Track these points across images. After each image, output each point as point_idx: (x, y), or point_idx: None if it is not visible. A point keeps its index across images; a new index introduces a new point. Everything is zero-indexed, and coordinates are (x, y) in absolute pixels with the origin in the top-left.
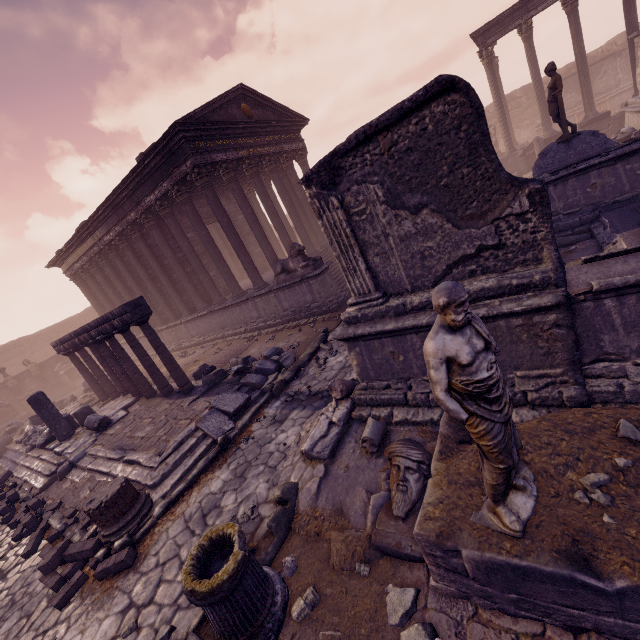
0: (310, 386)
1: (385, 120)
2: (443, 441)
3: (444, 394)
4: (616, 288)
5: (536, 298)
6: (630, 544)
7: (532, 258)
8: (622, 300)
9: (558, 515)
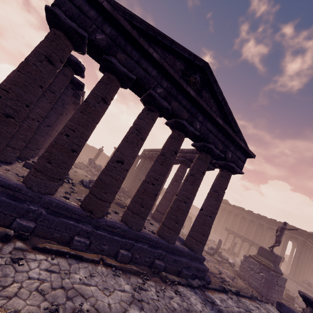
0: None
1: None
2: None
3: None
4: None
5: None
6: None
7: None
8: None
9: None
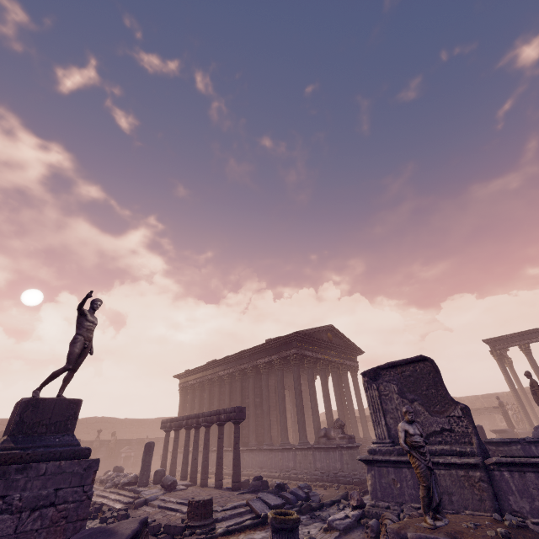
0: (330, 515)
1: (400, 362)
2: (412, 514)
3: (403, 441)
4: (506, 465)
5: (467, 458)
6: (476, 535)
7: (468, 441)
8: (512, 474)
9: (452, 527)
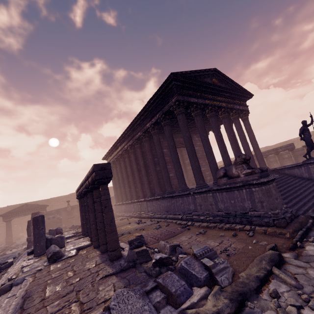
0: None
1: None
2: None
3: None
4: None
5: None
6: None
7: None
8: None
9: None
